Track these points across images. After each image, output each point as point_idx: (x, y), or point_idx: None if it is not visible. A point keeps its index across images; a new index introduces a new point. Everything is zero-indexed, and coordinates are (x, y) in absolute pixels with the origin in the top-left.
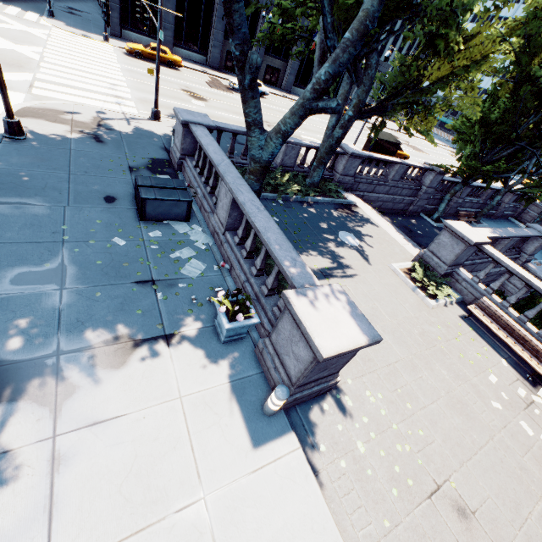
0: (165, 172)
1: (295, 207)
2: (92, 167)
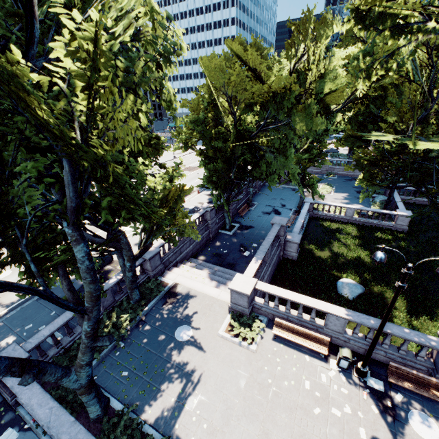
0: (4, 424)
1: (135, 338)
2: None
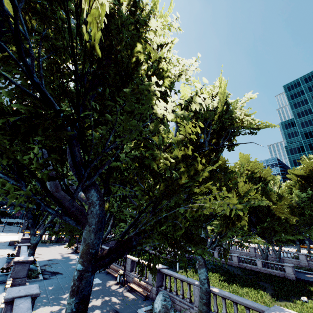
0: None
1: (47, 244)
2: (2, 243)
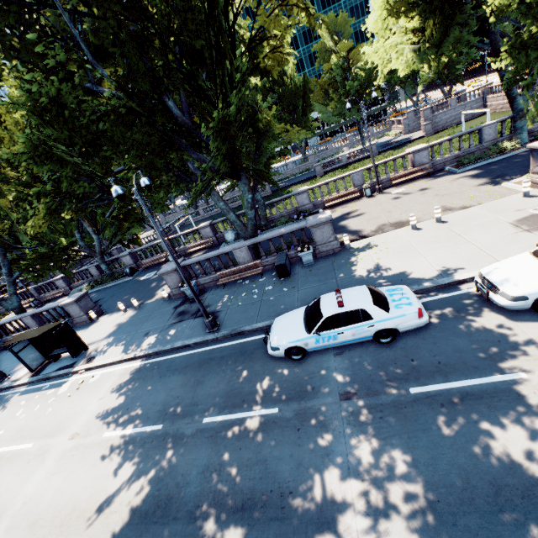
0: None
1: None
2: None
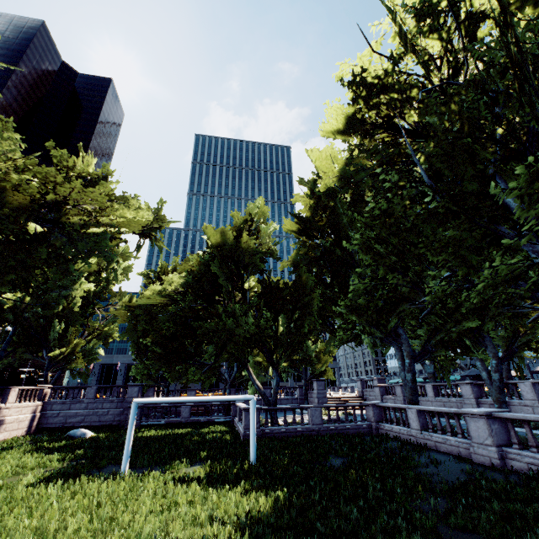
0: None
1: None
2: None
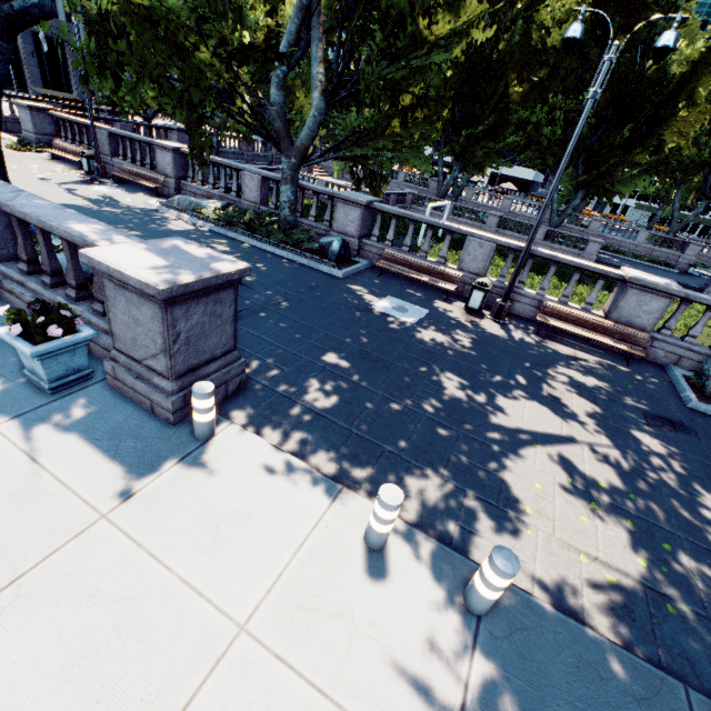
0: None
1: None
2: None
